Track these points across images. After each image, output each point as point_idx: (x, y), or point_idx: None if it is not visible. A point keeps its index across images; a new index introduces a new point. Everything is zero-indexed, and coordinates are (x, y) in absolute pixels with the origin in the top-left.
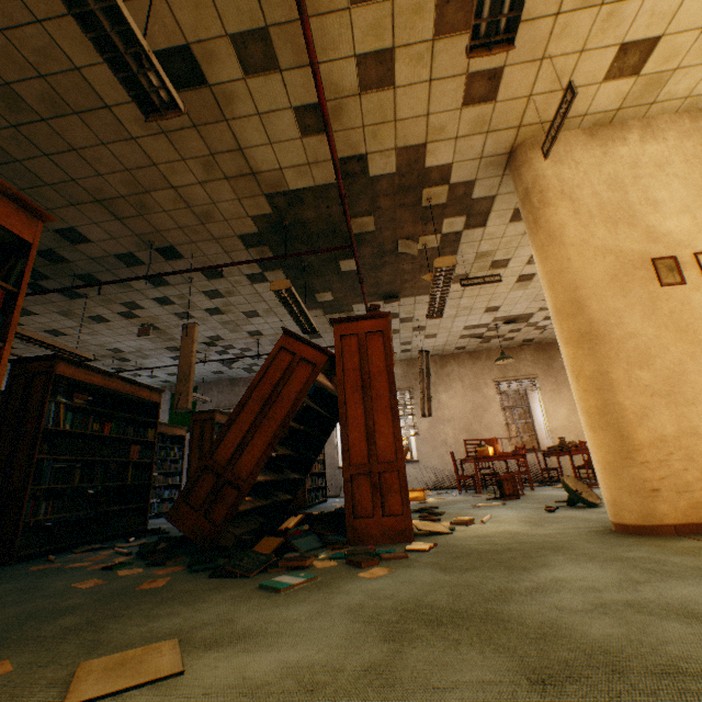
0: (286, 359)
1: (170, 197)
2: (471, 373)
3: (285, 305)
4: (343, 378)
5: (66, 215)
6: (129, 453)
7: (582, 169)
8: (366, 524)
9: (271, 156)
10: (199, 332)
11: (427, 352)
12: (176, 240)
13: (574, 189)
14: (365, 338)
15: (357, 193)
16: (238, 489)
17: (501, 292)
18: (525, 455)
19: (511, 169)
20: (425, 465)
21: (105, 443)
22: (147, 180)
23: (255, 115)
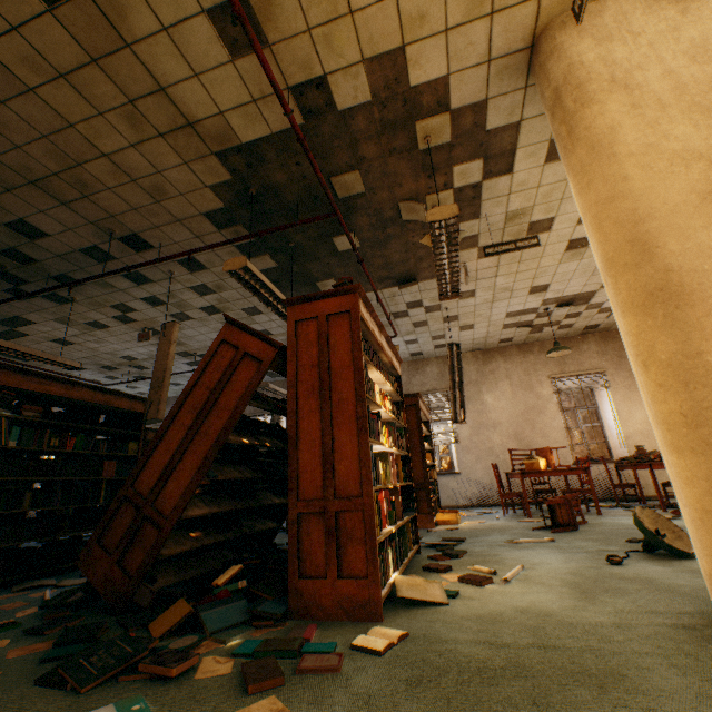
0: (228, 355)
1: (107, 170)
2: (520, 369)
3: (255, 292)
4: (297, 379)
5: (8, 204)
6: (102, 470)
7: (646, 41)
8: (315, 589)
9: (203, 95)
10: (204, 335)
11: (458, 345)
12: (136, 226)
13: (632, 72)
14: (327, 322)
15: (329, 139)
16: (159, 529)
17: (548, 265)
18: (589, 470)
19: (535, 70)
20: (467, 478)
21: (71, 460)
22: (72, 148)
23: (161, 32)
